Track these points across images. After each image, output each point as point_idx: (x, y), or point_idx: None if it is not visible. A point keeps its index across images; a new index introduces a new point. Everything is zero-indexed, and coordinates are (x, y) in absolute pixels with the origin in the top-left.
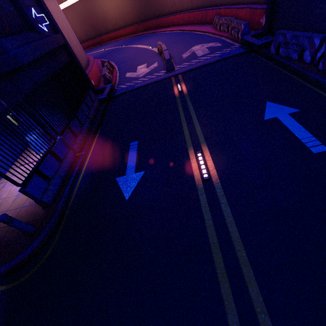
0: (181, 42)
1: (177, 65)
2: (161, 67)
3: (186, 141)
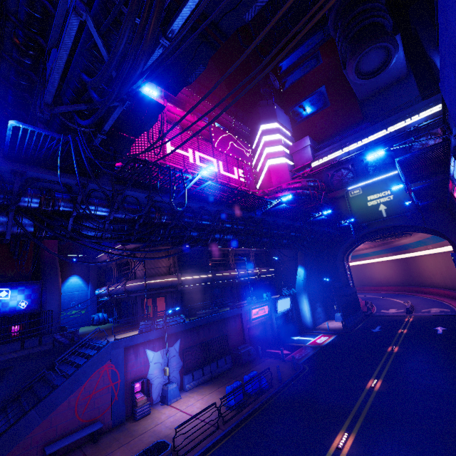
0: (427, 305)
1: (414, 313)
2: (405, 312)
3: (400, 328)
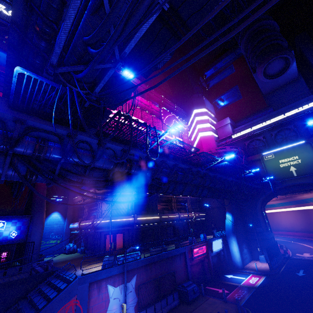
0: None
1: None
2: None
3: None
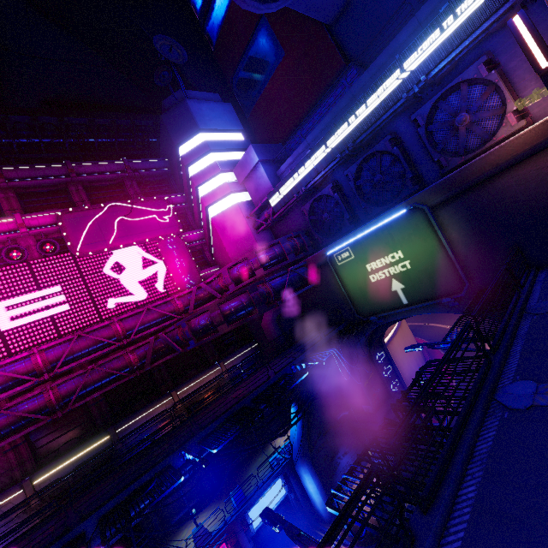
0: None
1: None
2: None
3: None
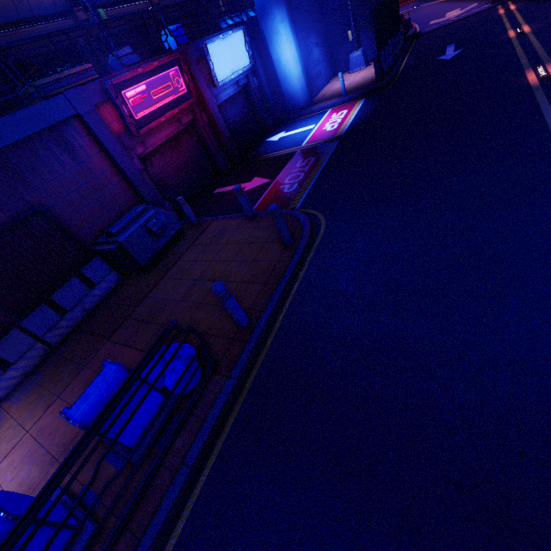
0: None
1: None
2: (483, 4)
3: (506, 29)
